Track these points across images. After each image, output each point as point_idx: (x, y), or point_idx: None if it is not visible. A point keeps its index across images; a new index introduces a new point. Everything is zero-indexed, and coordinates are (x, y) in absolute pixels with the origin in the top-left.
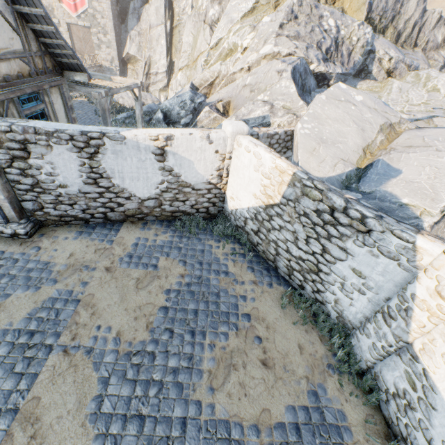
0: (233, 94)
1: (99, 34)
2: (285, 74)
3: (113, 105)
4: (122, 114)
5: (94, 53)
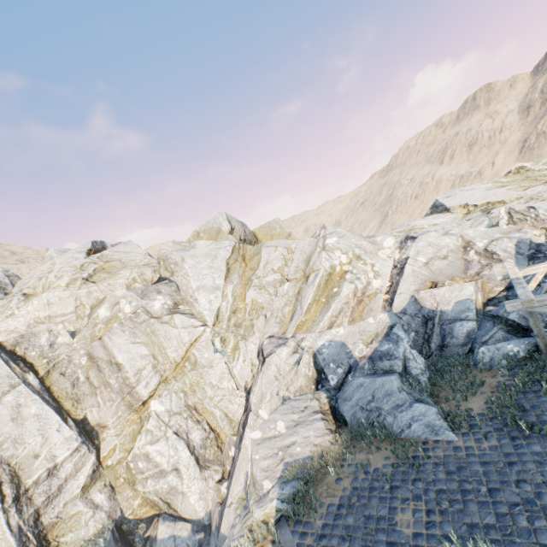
0: (422, 277)
1: None
2: (453, 231)
3: (330, 456)
4: (411, 412)
5: None
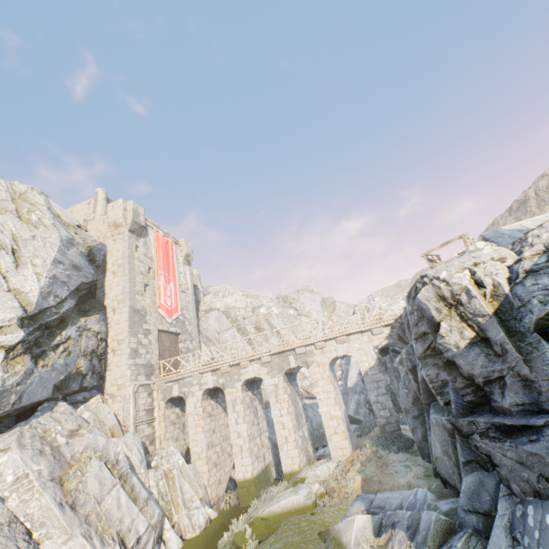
0: None
1: (186, 340)
2: None
3: None
4: None
5: (178, 364)
